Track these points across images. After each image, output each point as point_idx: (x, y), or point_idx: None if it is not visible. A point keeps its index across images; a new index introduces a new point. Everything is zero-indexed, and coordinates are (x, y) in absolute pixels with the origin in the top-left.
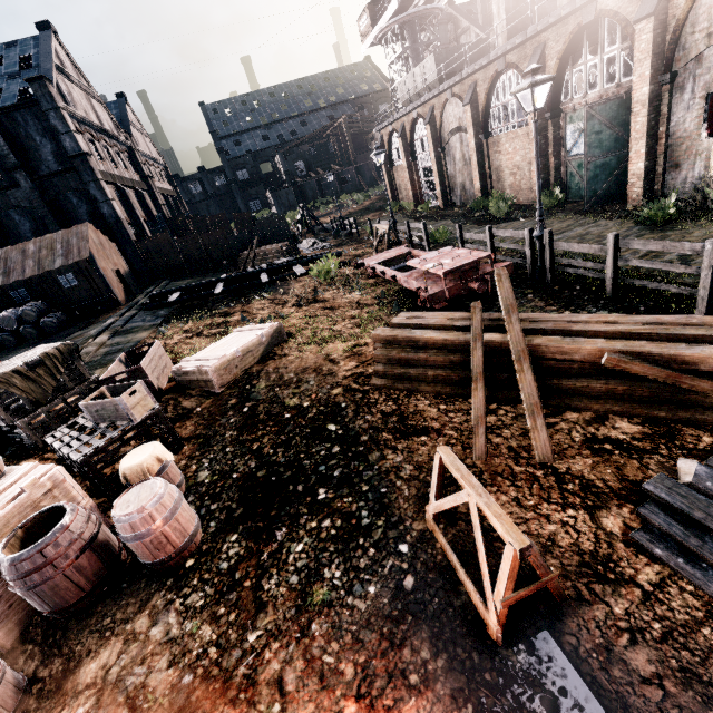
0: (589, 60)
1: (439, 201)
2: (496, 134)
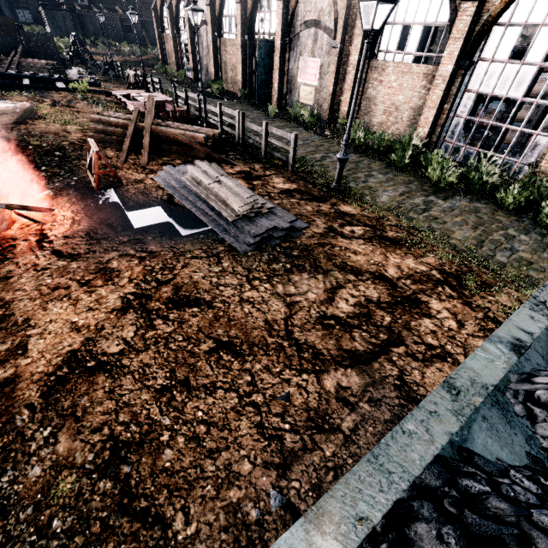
0: (266, 11)
1: (192, 74)
2: (225, 37)
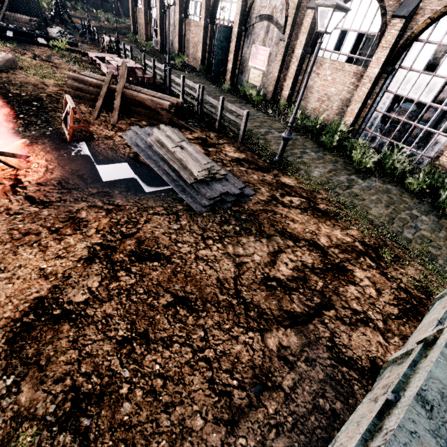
0: (227, 1)
1: (158, 46)
2: (190, 18)
